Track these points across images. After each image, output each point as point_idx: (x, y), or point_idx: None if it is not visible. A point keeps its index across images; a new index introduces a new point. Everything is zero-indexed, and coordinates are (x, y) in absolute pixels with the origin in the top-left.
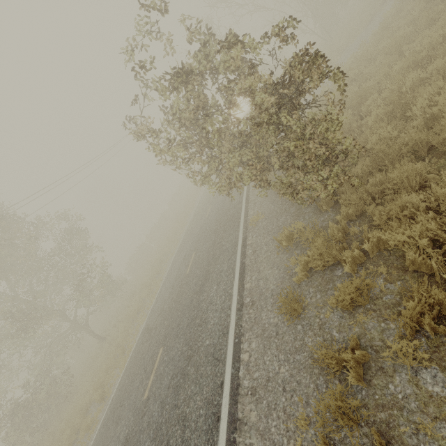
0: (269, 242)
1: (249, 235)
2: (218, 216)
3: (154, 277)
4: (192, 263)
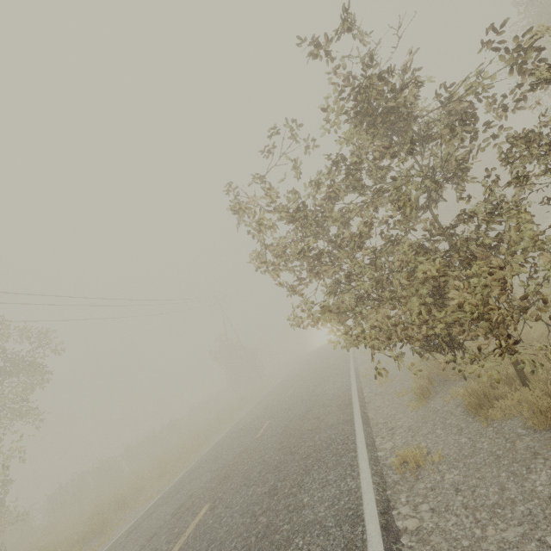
0: (524, 546)
1: (401, 498)
2: (288, 437)
3: (82, 539)
4: (193, 533)
